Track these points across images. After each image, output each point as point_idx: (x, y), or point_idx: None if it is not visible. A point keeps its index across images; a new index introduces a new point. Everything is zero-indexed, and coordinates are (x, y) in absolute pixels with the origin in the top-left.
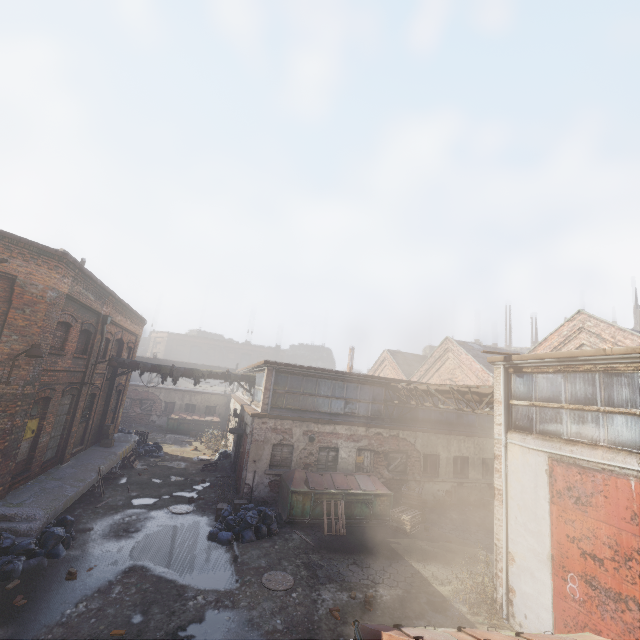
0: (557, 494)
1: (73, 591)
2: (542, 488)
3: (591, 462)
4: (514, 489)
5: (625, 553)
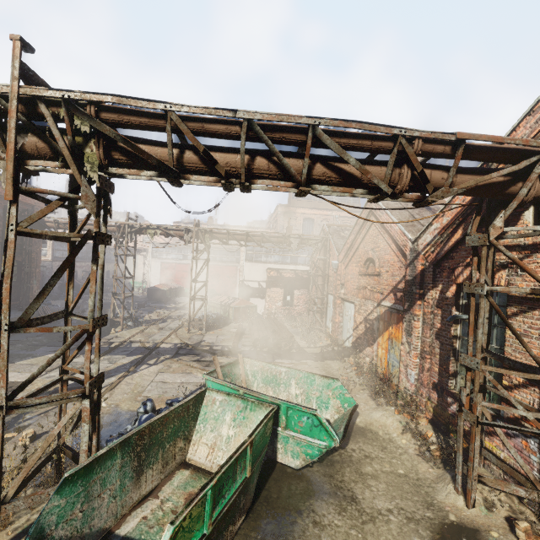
0: (162, 268)
1: (79, 305)
2: (159, 268)
3: (169, 262)
4: (153, 270)
5: (172, 274)
